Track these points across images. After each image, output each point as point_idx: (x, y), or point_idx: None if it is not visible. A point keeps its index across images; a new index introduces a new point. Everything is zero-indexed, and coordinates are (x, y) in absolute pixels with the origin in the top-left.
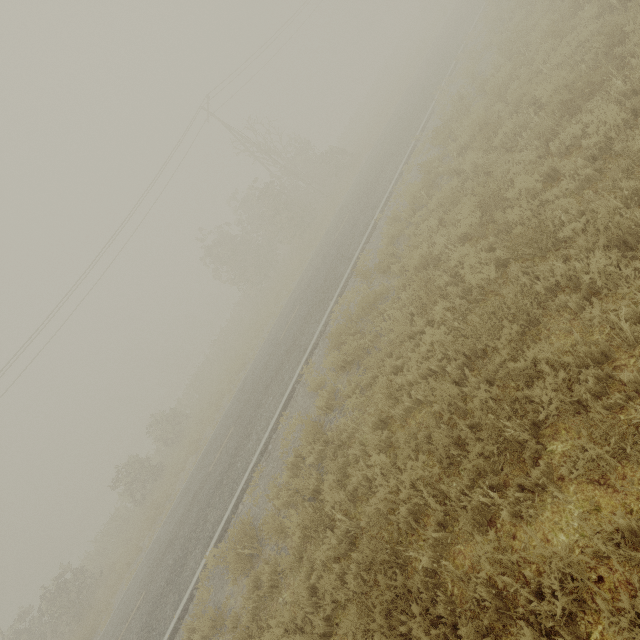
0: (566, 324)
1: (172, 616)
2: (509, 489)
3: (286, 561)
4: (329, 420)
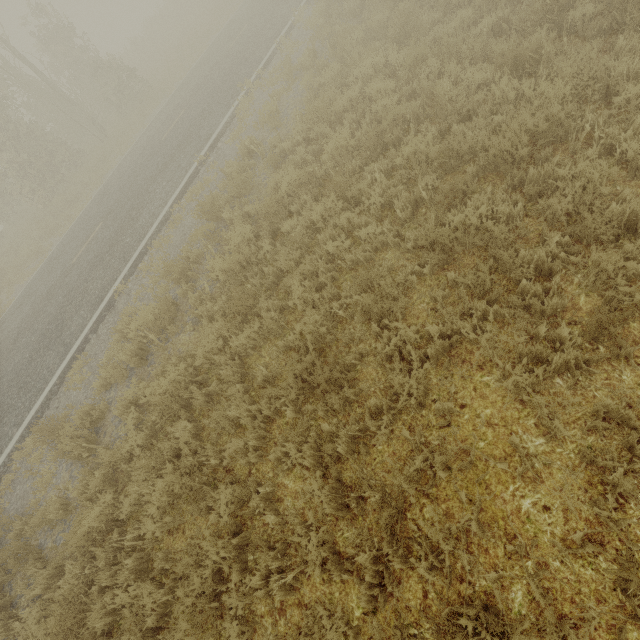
0: None
1: None
2: None
3: None
4: None
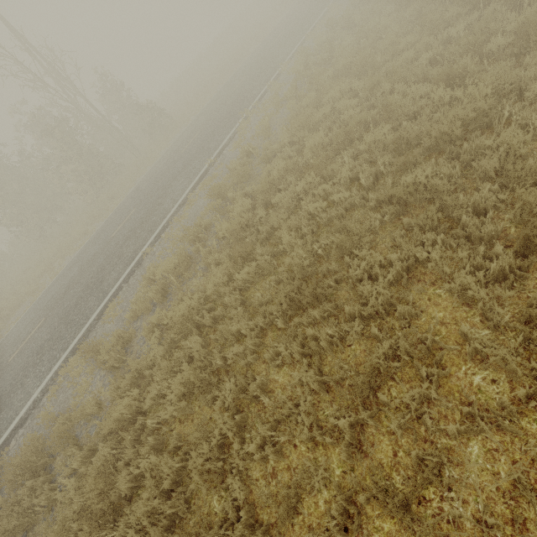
0: None
1: None
2: None
3: None
4: None
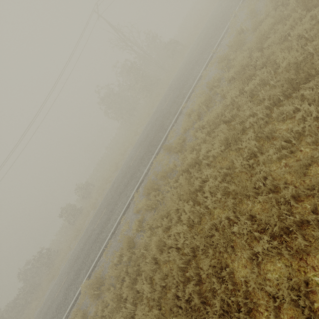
0: (244, 258)
1: (73, 298)
2: None
3: (107, 311)
4: (138, 235)
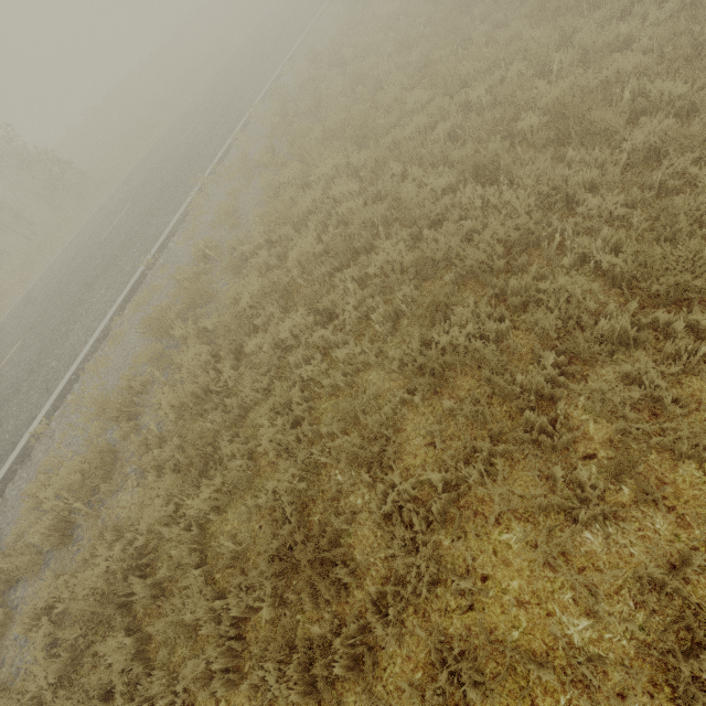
0: None
1: None
2: None
3: None
4: None
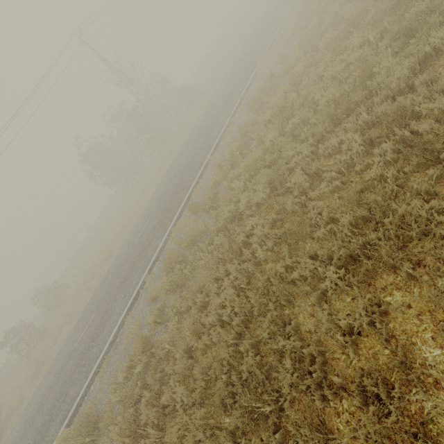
0: (310, 307)
1: None
2: (259, 439)
3: None
4: (157, 331)
